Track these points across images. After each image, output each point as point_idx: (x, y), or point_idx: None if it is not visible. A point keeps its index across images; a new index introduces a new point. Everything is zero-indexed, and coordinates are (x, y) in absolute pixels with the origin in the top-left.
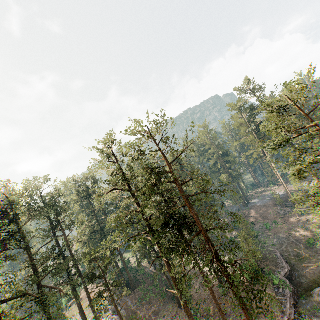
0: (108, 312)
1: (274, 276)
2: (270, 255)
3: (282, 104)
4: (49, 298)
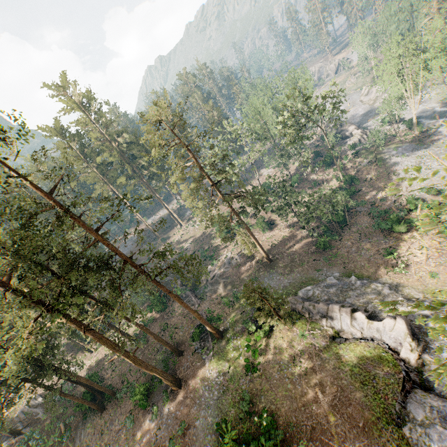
0: None
1: (176, 289)
2: (162, 282)
3: (156, 120)
4: None
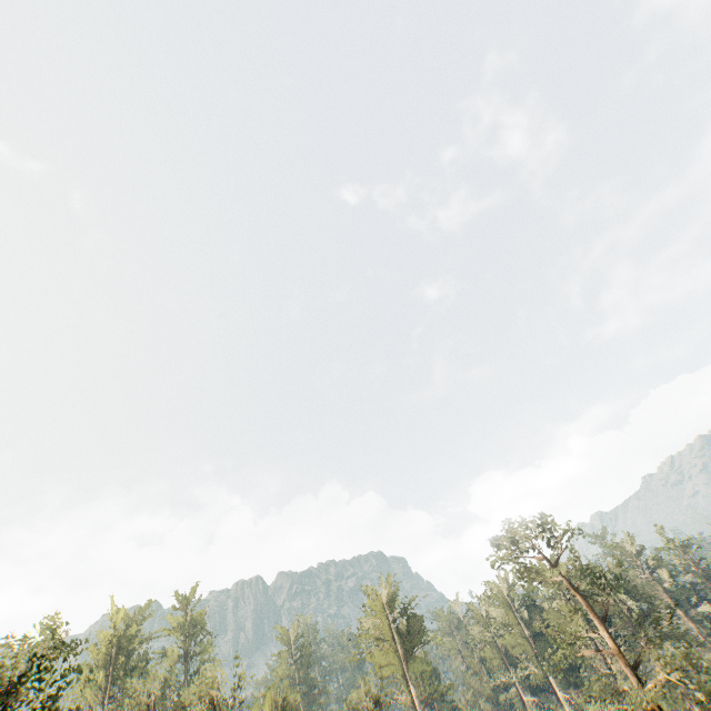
0: None
1: None
2: None
3: None
4: None
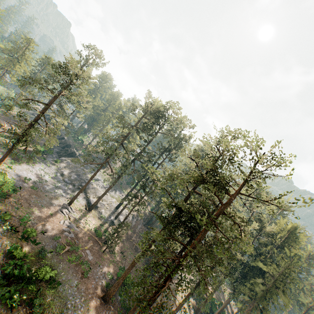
0: (132, 213)
1: None
2: None
3: None
4: (128, 165)
